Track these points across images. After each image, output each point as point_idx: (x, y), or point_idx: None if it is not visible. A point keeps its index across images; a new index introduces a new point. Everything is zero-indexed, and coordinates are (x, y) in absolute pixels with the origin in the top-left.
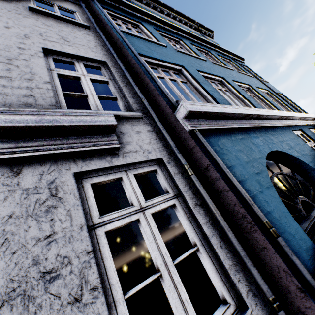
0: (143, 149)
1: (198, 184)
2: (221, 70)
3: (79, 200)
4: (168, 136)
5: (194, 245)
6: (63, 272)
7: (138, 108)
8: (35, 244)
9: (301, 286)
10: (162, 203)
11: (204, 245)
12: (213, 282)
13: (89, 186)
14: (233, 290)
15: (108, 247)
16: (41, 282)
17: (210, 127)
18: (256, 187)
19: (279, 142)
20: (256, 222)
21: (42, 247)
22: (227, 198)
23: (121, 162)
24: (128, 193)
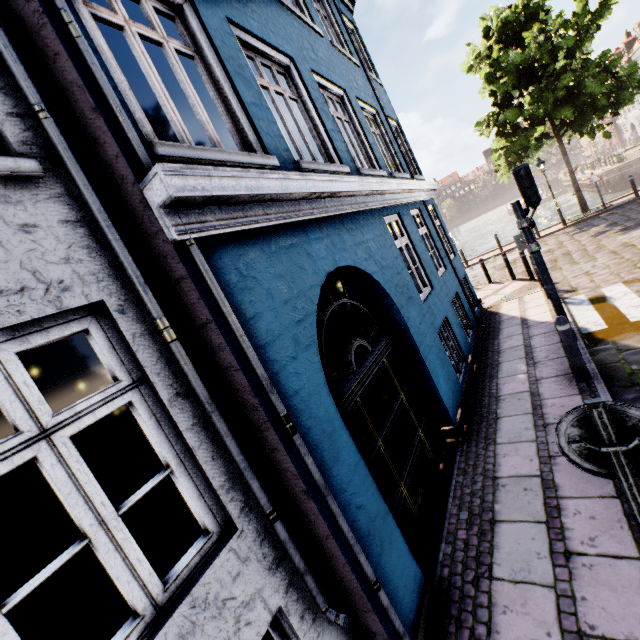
0: (46, 282)
1: (182, 361)
2: (295, 30)
3: None
4: (121, 246)
5: (167, 466)
6: None
7: (25, 137)
8: None
9: (307, 488)
10: (100, 407)
11: (185, 462)
12: (193, 511)
13: None
14: (222, 512)
15: None
16: None
17: (227, 229)
18: (289, 351)
19: (354, 247)
20: (272, 416)
21: None
22: (235, 381)
23: None
24: (1, 405)
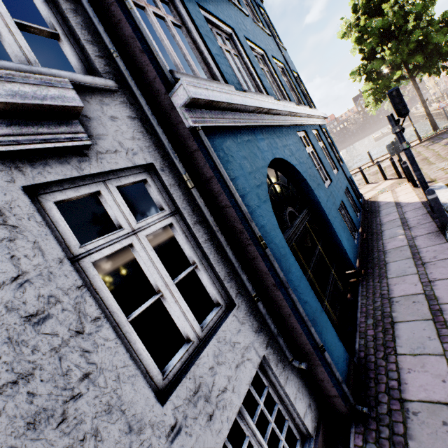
0: (125, 149)
1: (199, 200)
2: (232, 11)
3: (47, 227)
4: (161, 130)
5: (193, 264)
6: (54, 312)
7: (105, 69)
8: (0, 289)
9: (276, 283)
10: (158, 223)
11: (203, 262)
12: (209, 292)
13: (53, 206)
14: (225, 295)
15: (100, 278)
16: (27, 326)
17: (216, 124)
18: (255, 202)
19: (282, 148)
20: (251, 236)
21: (12, 291)
22: (228, 215)
23: (96, 169)
24: (112, 213)
